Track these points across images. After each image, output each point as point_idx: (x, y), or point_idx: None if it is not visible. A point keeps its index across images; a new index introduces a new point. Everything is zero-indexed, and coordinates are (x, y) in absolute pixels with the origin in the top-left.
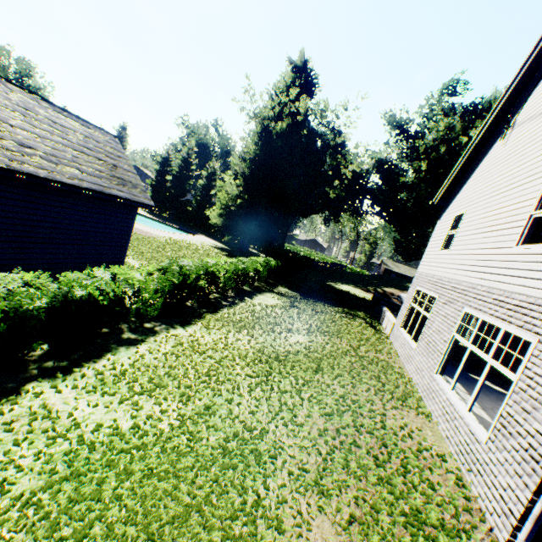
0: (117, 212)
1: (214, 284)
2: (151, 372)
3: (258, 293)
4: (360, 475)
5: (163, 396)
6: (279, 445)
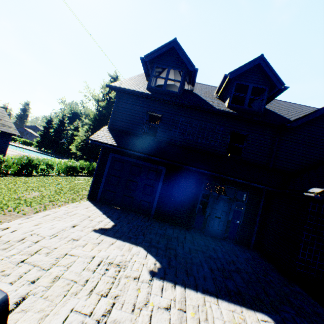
0: (0, 137)
1: (51, 168)
2: (2, 180)
3: (81, 176)
4: (58, 191)
5: (3, 182)
6: (38, 188)
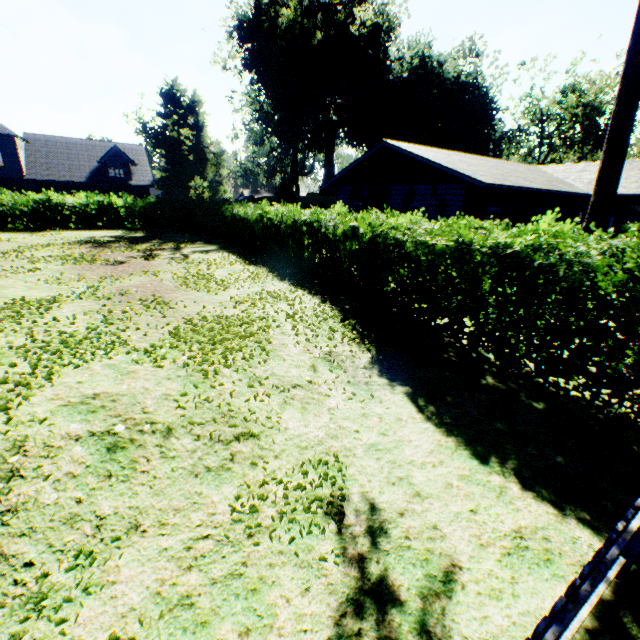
0: None
1: None
2: None
3: None
4: None
5: None
6: None
